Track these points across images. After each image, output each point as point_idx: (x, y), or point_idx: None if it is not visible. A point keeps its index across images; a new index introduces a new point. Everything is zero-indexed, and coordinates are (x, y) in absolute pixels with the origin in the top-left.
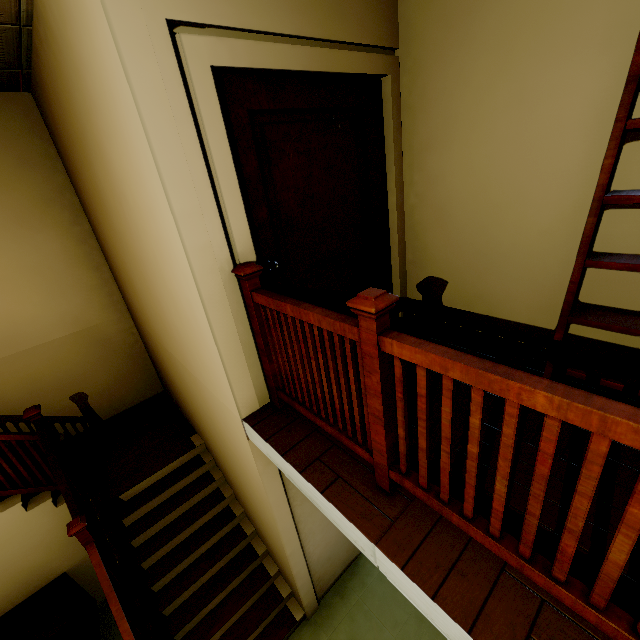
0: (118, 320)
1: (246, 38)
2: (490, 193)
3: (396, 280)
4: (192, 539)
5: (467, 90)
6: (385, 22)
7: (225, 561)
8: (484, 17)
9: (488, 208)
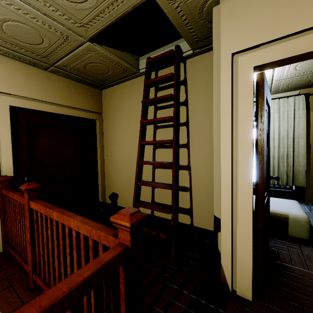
0: None
1: (31, 100)
2: (128, 161)
3: (100, 193)
4: None
5: (120, 128)
6: (96, 105)
7: None
8: (122, 110)
9: (128, 166)
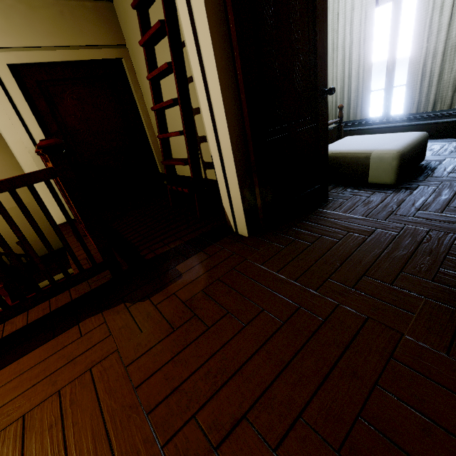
0: None
1: (26, 50)
2: (169, 113)
3: (158, 163)
4: None
5: None
6: (113, 33)
7: None
8: None
9: (171, 120)
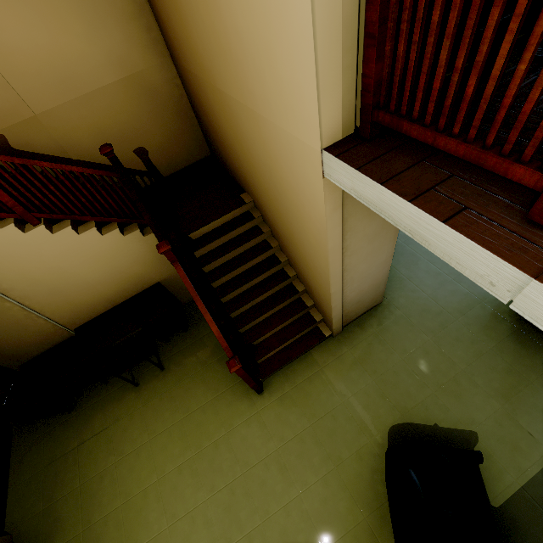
0: (161, 66)
1: None
2: None
3: None
4: (247, 273)
5: None
6: None
7: (272, 292)
8: None
9: None
